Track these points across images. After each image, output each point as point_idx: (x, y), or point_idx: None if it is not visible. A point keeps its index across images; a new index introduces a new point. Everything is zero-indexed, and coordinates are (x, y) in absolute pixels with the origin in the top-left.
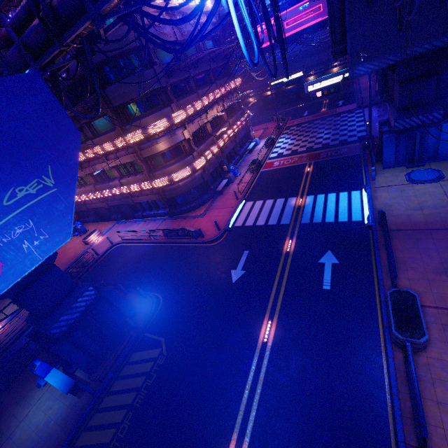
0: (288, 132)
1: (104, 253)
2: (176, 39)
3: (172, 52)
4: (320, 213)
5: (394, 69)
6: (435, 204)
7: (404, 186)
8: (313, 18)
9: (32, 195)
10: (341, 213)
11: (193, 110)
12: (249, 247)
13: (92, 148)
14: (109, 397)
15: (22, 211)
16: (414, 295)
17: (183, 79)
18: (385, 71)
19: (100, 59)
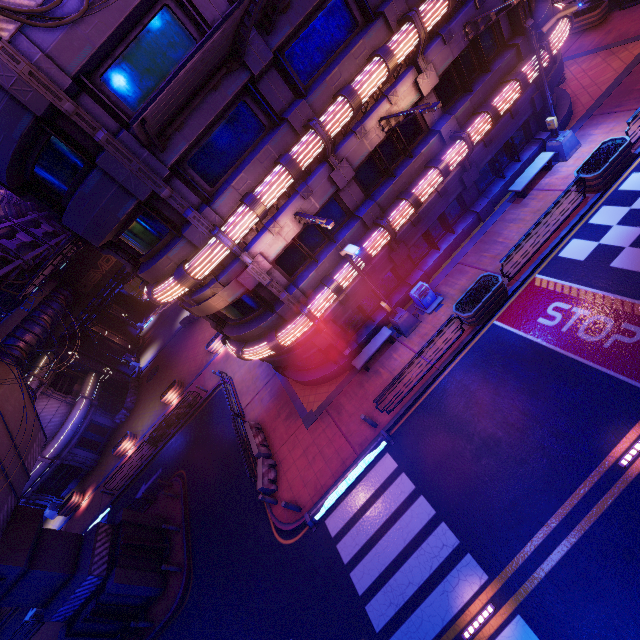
0: None
1: (213, 392)
2: None
3: None
4: None
5: None
6: None
7: None
8: None
9: None
10: None
11: (255, 215)
12: (301, 639)
13: None
14: None
15: None
16: None
17: (236, 97)
18: None
19: (5, 182)
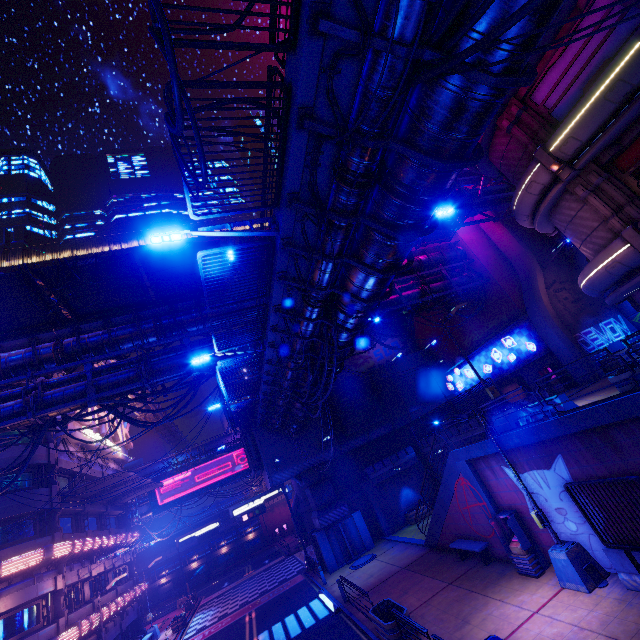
0: (207, 606)
1: None
2: (80, 471)
3: (145, 426)
4: (283, 635)
5: (301, 478)
6: (379, 568)
7: (352, 573)
8: (224, 472)
9: None
10: (307, 620)
11: (82, 546)
12: None
13: None
14: None
15: None
16: (387, 599)
17: (73, 513)
18: (300, 517)
19: None
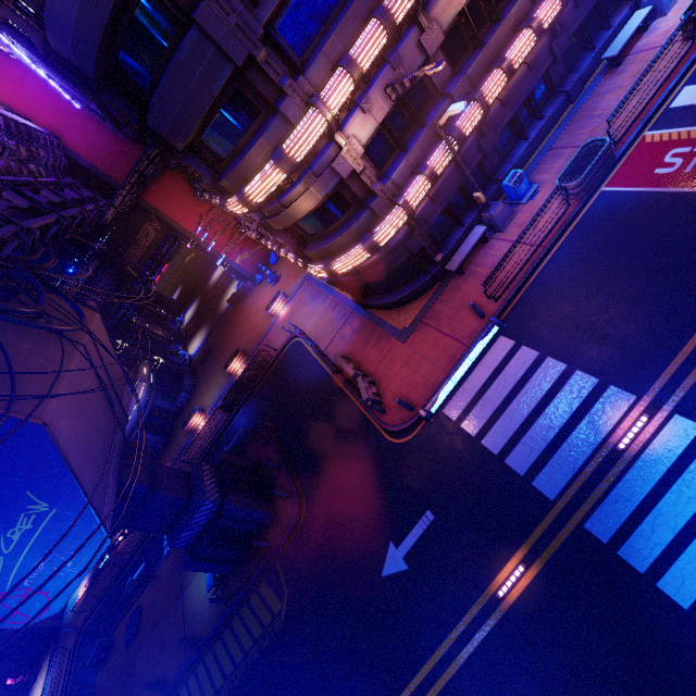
0: None
1: (282, 349)
2: None
3: None
4: (667, 533)
5: None
6: None
7: None
8: None
9: (30, 530)
10: None
11: (351, 80)
12: (439, 507)
13: (211, 198)
14: (238, 620)
15: (30, 548)
16: None
17: None
18: None
19: (92, 66)
